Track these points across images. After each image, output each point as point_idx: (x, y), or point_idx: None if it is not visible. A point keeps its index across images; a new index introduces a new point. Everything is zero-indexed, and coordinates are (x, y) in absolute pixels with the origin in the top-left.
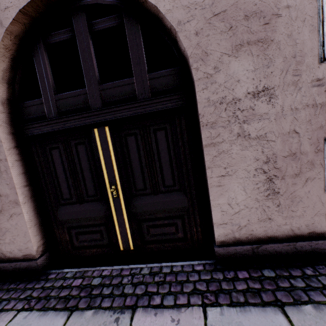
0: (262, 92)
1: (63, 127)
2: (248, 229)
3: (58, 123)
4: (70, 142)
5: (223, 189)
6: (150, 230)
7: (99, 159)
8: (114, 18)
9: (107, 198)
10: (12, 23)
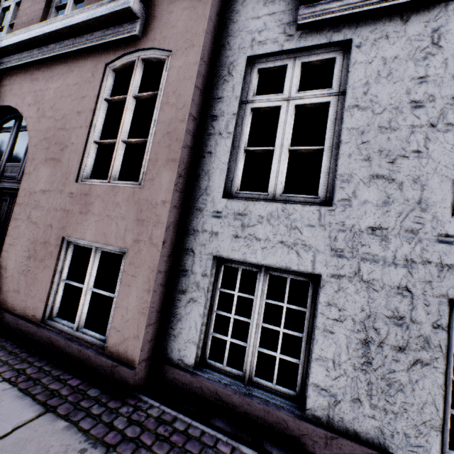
0: (47, 191)
1: None
2: (7, 295)
3: None
4: None
5: (8, 255)
6: None
7: None
8: None
9: None
10: None
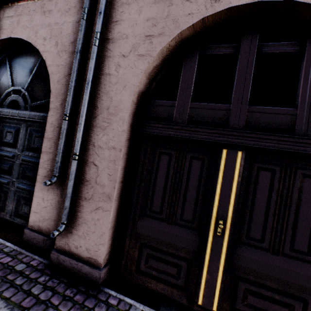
0: None
1: (188, 136)
2: None
3: (183, 130)
4: (185, 153)
5: None
6: (248, 297)
7: (215, 183)
8: (292, 45)
9: (206, 232)
10: (189, 28)
